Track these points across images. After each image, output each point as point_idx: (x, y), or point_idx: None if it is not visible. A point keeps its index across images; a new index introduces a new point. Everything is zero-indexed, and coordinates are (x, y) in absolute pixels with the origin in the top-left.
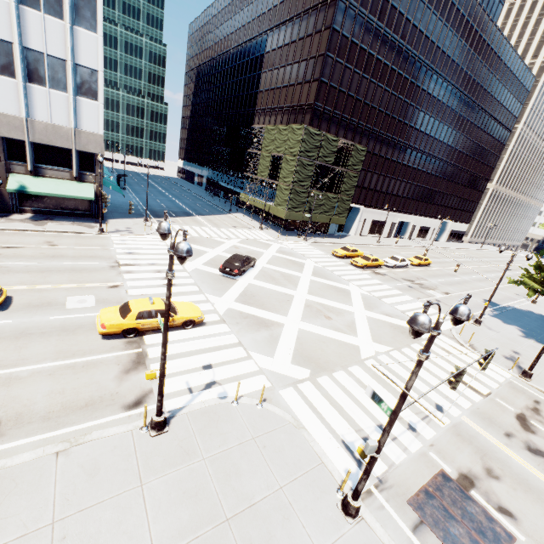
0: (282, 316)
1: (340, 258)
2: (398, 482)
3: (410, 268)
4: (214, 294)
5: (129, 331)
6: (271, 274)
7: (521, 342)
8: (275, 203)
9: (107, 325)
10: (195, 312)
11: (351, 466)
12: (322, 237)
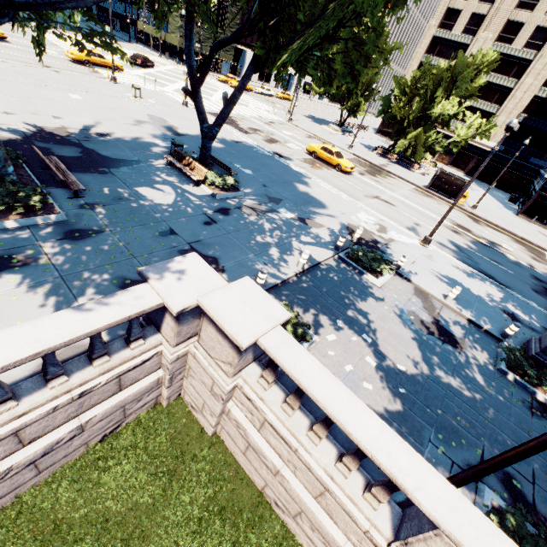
0: (170, 84)
1: (222, 83)
2: (205, 111)
3: (275, 98)
4: (128, 69)
5: (86, 62)
6: (166, 74)
7: (305, 121)
8: (170, 31)
9: (75, 54)
10: (119, 64)
11: (190, 105)
12: (214, 73)
